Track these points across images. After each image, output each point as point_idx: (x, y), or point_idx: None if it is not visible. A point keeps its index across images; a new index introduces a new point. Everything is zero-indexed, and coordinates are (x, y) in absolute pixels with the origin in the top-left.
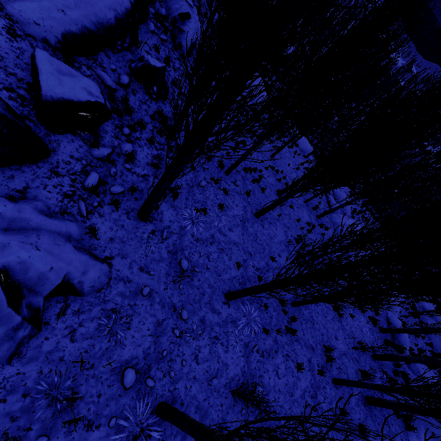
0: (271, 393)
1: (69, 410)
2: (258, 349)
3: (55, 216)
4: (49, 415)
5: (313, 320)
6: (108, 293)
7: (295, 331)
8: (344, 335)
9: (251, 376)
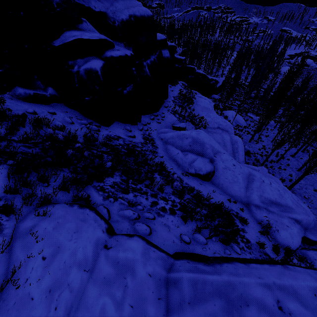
0: None
1: None
2: None
3: None
4: None
5: None
6: None
7: None
8: None
9: None
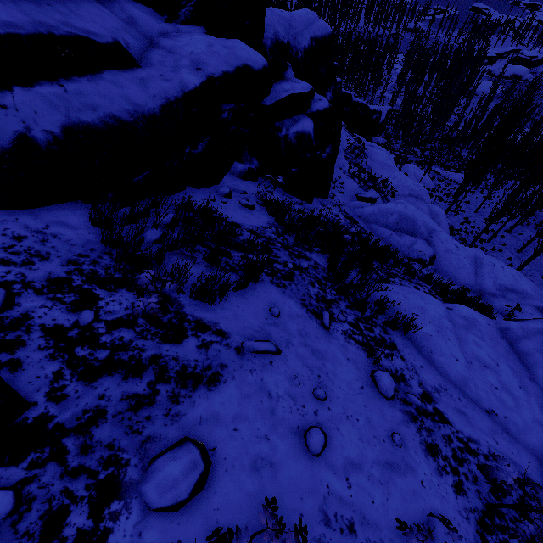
0: None
1: None
2: None
3: None
4: None
5: None
6: None
7: None
8: None
9: None
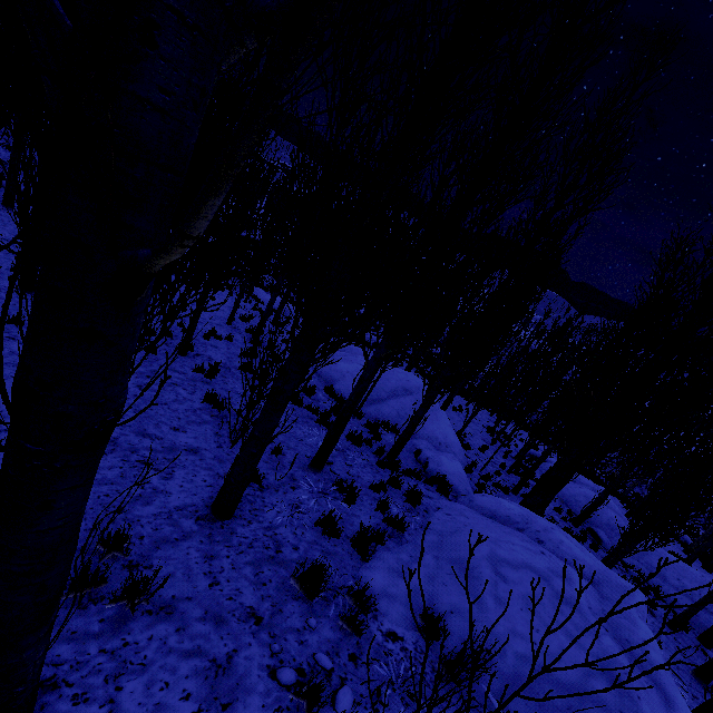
0: None
1: None
2: None
3: None
4: None
5: None
6: None
7: None
8: (221, 431)
9: None
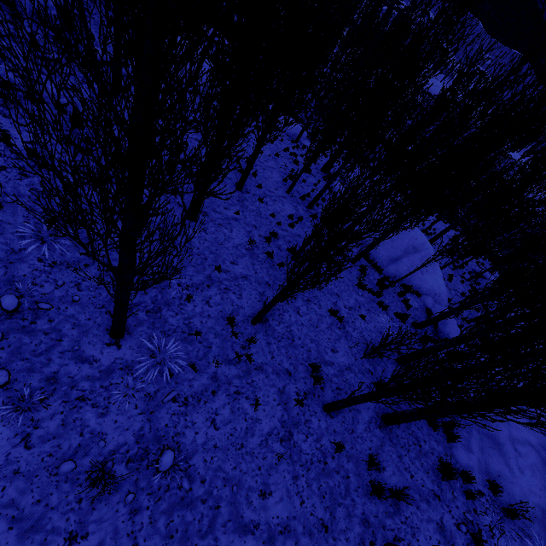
0: (197, 454)
1: None
2: (176, 396)
3: None
4: None
5: (292, 335)
6: None
7: (250, 355)
8: (349, 343)
9: (156, 439)
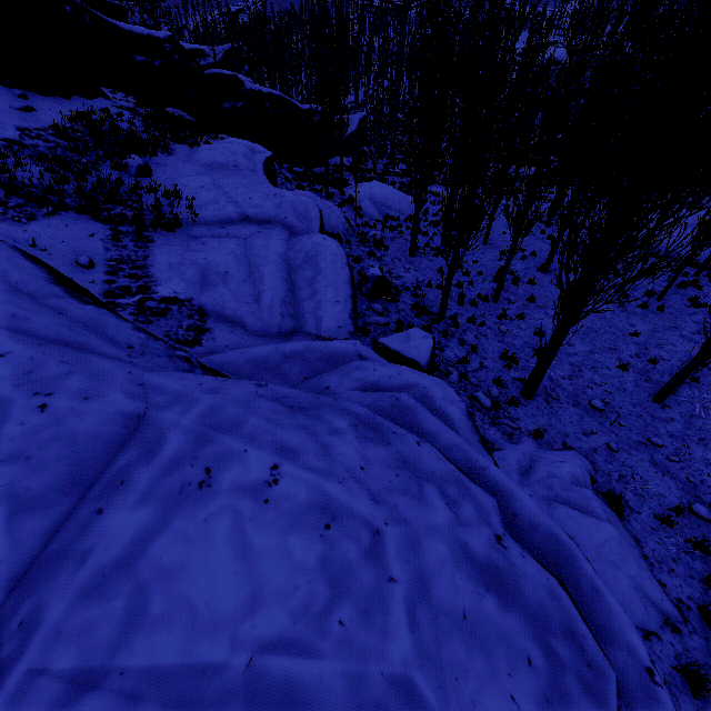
0: None
1: (704, 556)
2: None
3: (512, 443)
4: (701, 565)
5: None
6: (600, 468)
7: None
8: None
9: None
